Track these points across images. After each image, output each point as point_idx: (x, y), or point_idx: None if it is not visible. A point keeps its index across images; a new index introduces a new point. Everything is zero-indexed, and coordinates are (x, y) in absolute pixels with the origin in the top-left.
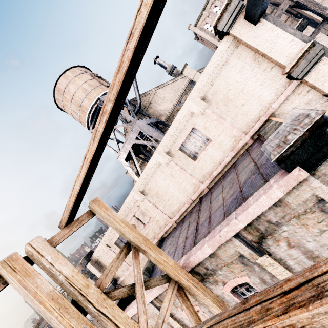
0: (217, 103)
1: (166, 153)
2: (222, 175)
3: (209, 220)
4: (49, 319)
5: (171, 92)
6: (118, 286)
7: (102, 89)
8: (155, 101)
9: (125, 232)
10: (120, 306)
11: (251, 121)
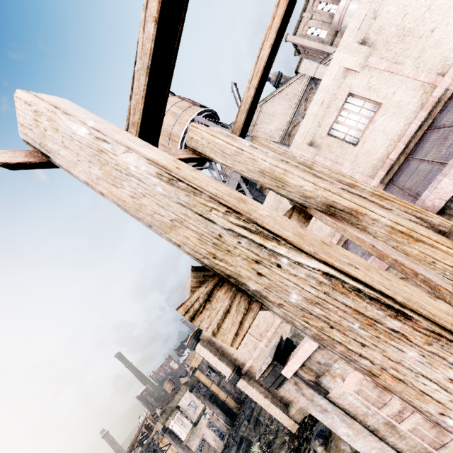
0: (385, 43)
1: (308, 145)
2: (406, 156)
3: (413, 197)
4: (282, 177)
5: (284, 102)
6: (243, 376)
7: (194, 110)
8: (262, 121)
9: (315, 165)
10: (278, 355)
11: (451, 51)
